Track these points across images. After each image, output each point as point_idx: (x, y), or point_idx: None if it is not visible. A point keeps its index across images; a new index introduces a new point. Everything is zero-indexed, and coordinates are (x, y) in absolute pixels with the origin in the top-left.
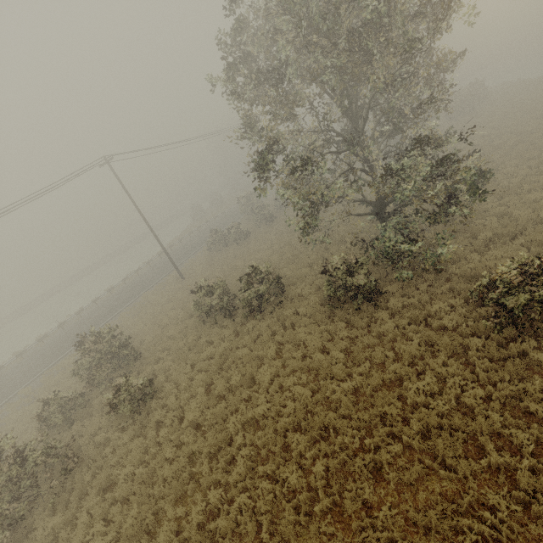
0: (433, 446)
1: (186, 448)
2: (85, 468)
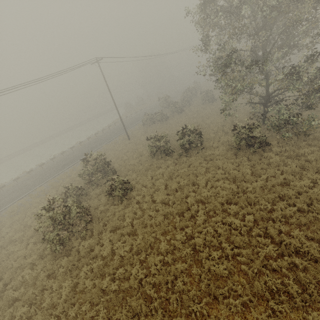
0: (317, 207)
1: (161, 211)
2: (97, 221)
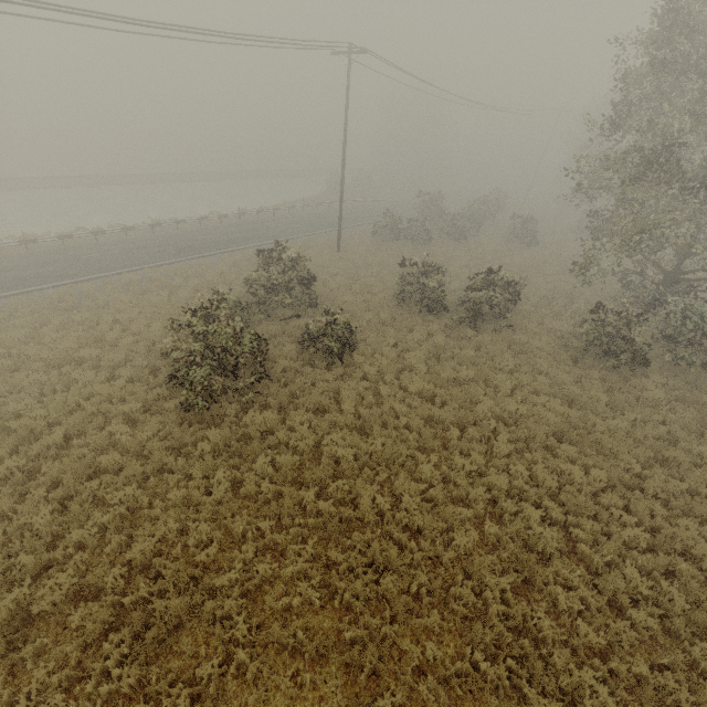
0: None
1: (420, 410)
2: (276, 384)
